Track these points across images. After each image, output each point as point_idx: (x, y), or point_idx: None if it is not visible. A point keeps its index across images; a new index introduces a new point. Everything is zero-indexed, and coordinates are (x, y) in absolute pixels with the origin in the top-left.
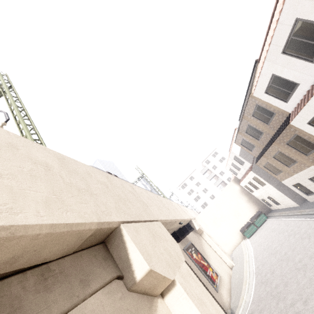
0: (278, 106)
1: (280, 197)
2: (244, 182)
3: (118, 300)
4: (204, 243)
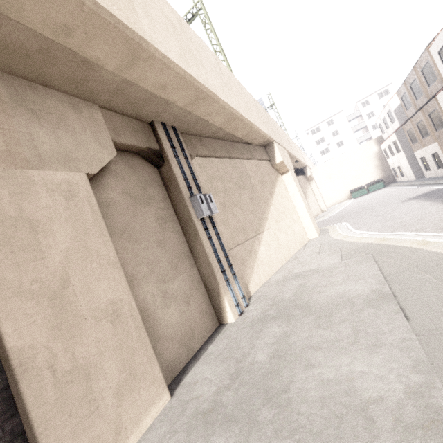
0: (441, 73)
1: (406, 169)
2: (384, 145)
3: (269, 166)
4: (309, 188)
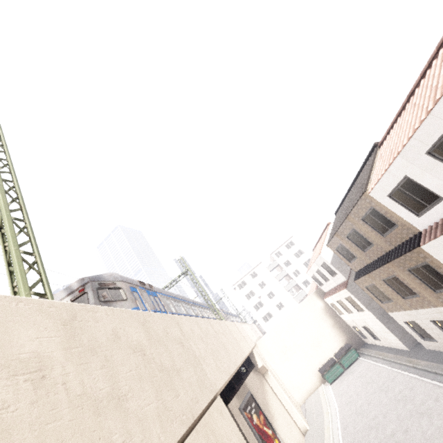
0: (405, 218)
1: (383, 333)
2: (331, 299)
3: None
4: (268, 391)
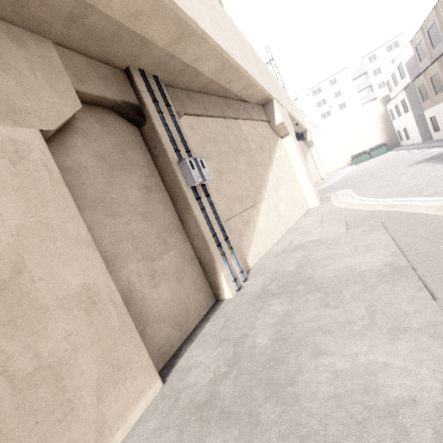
0: None
1: (413, 131)
2: (391, 104)
3: (268, 128)
4: (309, 154)
